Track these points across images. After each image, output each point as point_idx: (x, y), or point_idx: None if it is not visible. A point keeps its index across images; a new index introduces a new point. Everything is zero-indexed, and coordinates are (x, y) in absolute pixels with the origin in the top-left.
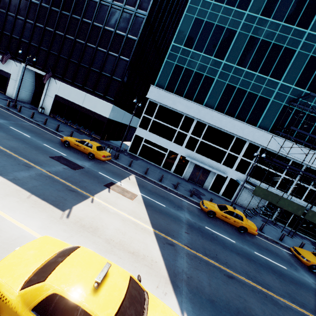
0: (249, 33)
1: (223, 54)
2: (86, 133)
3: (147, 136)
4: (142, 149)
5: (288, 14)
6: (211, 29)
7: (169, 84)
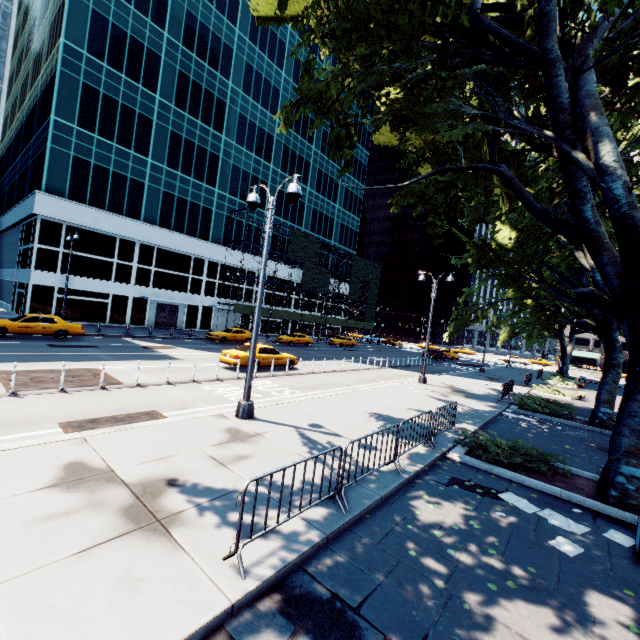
0: (169, 127)
1: (146, 149)
2: None
3: (61, 282)
4: (60, 307)
5: (202, 112)
6: (116, 108)
7: (73, 189)
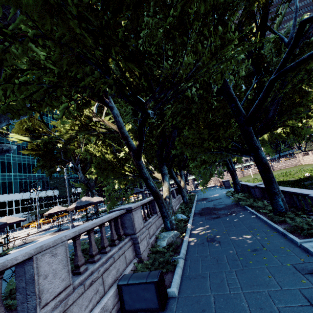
0: None
1: None
2: None
3: None
4: None
5: None
6: None
7: None
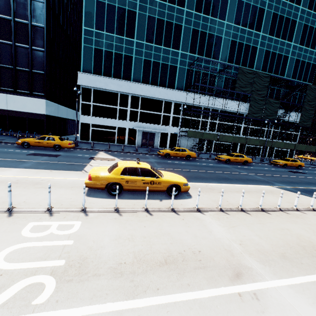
0: (146, 13)
1: (132, 34)
2: (25, 136)
3: (93, 121)
4: (93, 134)
5: None
6: (114, 11)
7: (95, 68)
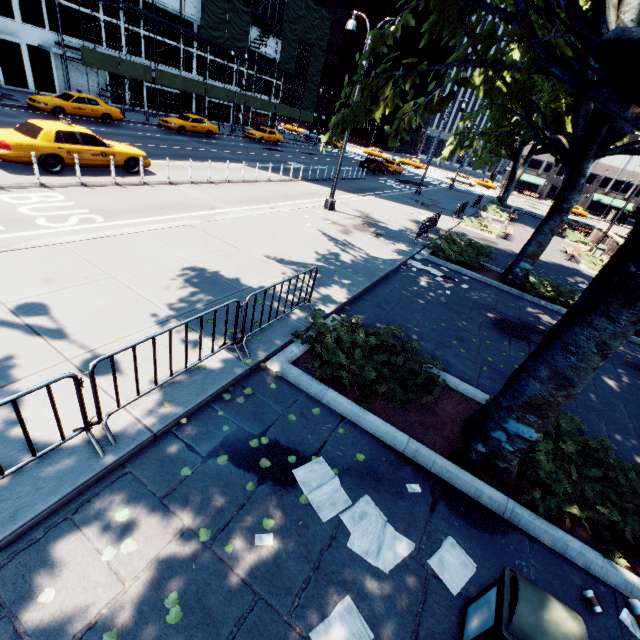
0: None
1: None
2: None
3: None
4: None
5: None
6: None
7: None
